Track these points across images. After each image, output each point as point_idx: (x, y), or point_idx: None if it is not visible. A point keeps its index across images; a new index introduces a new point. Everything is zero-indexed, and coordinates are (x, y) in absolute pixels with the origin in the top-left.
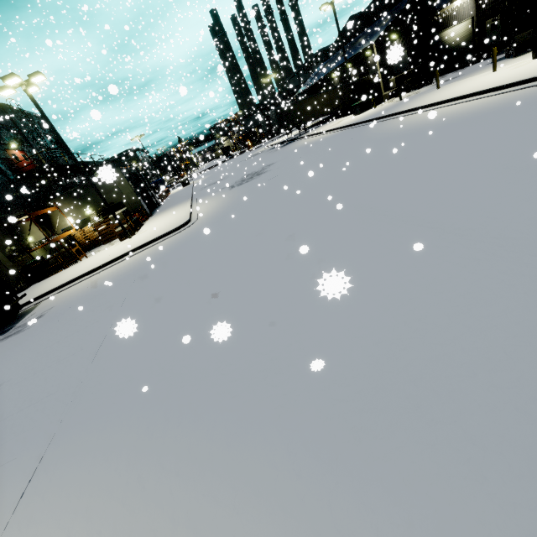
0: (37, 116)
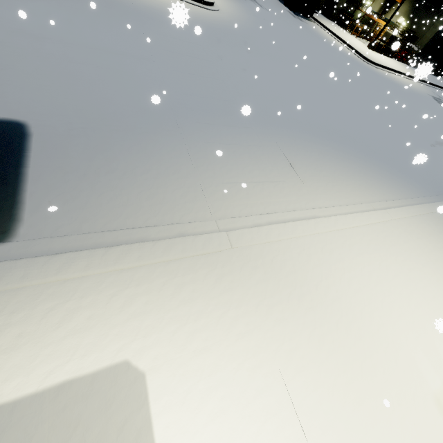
0: None
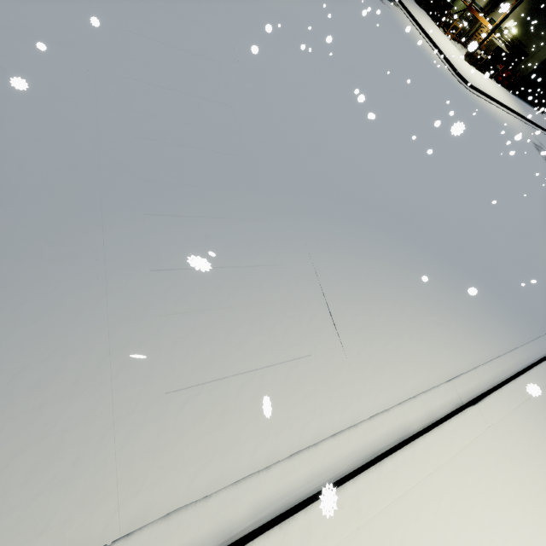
0: None
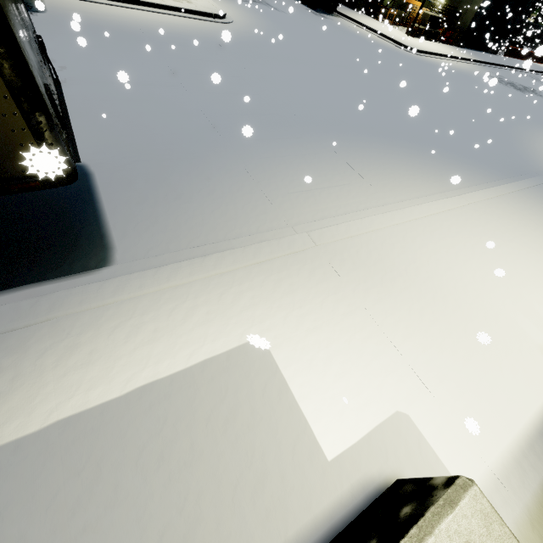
0: None
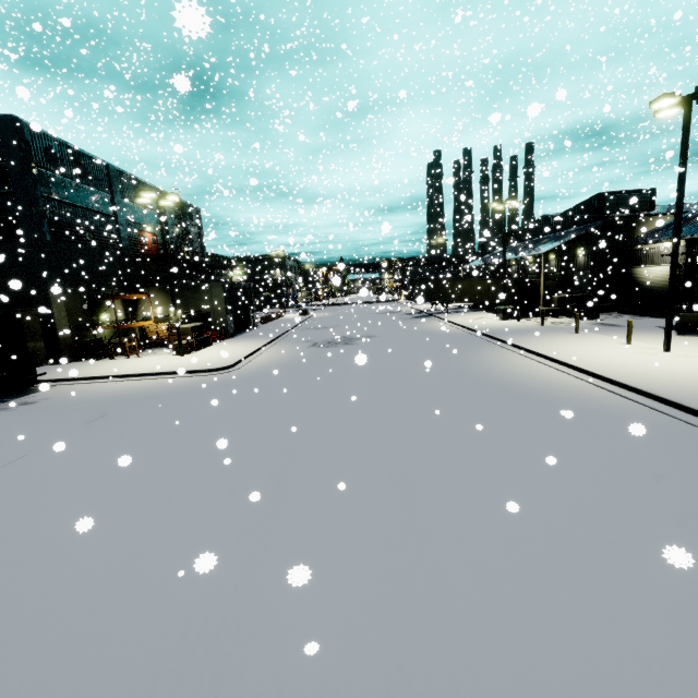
0: (192, 206)
